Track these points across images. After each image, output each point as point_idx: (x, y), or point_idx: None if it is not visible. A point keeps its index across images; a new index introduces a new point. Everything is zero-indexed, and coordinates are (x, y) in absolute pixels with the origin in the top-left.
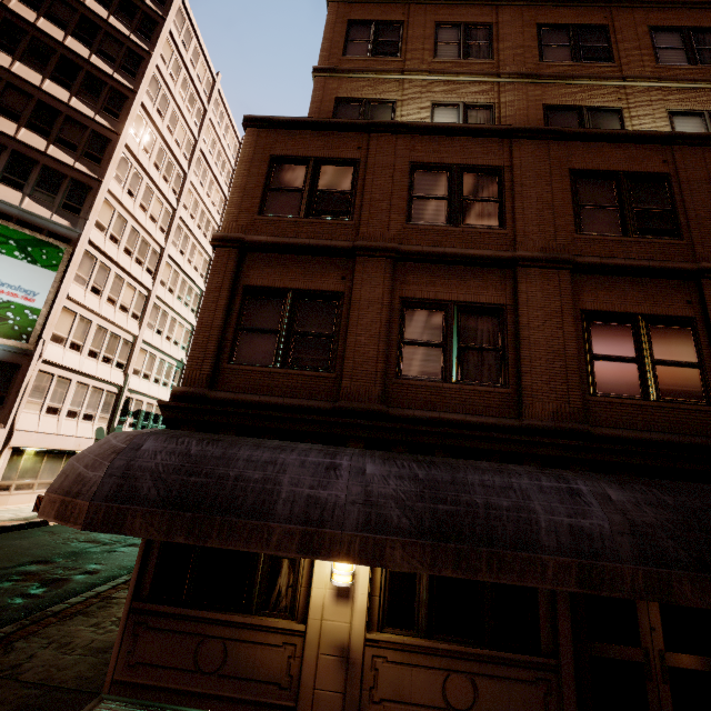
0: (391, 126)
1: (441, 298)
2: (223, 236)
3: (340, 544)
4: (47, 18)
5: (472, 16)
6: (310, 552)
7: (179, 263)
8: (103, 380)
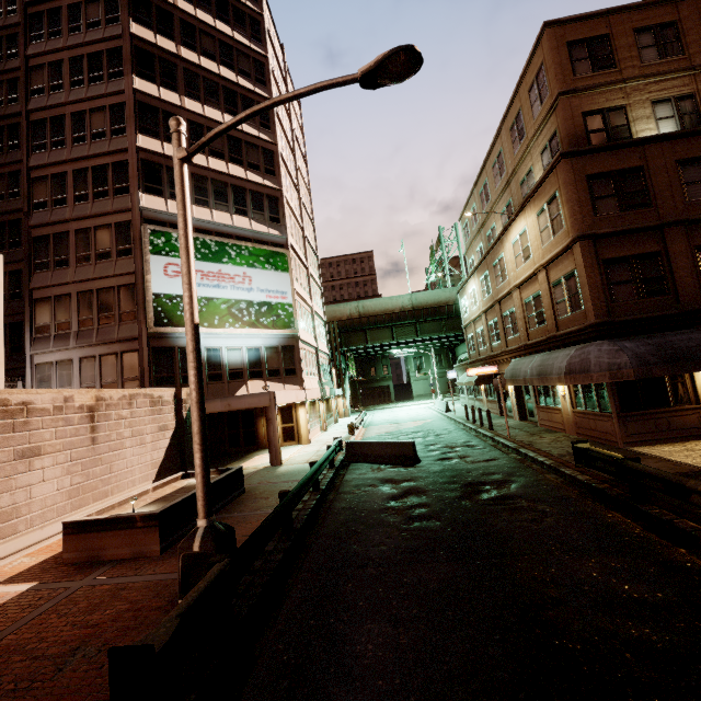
0: (657, 138)
1: None
2: (583, 234)
3: None
4: (203, 55)
5: (659, 17)
6: None
7: (309, 240)
8: (311, 346)
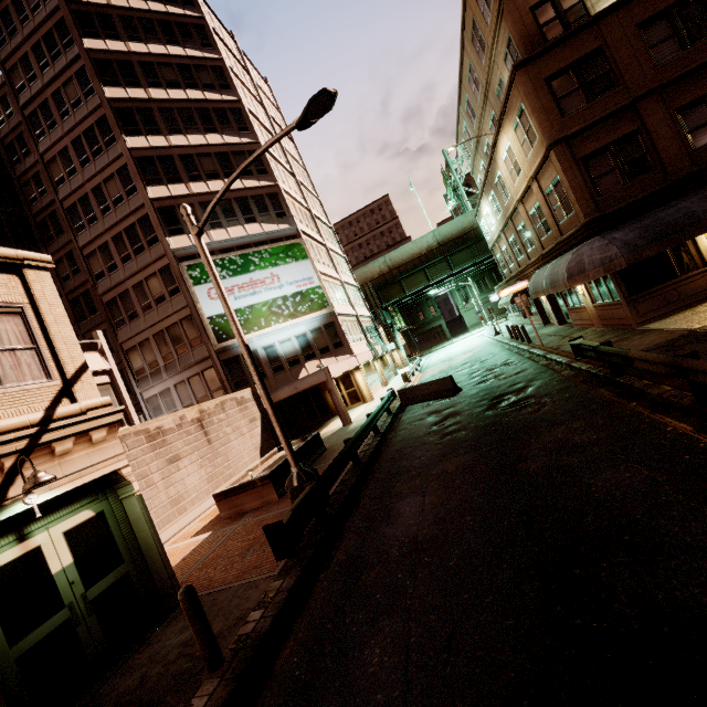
0: (610, 9)
1: (698, 96)
2: (554, 141)
3: None
4: (168, 87)
5: None
6: None
7: (318, 217)
8: (350, 315)
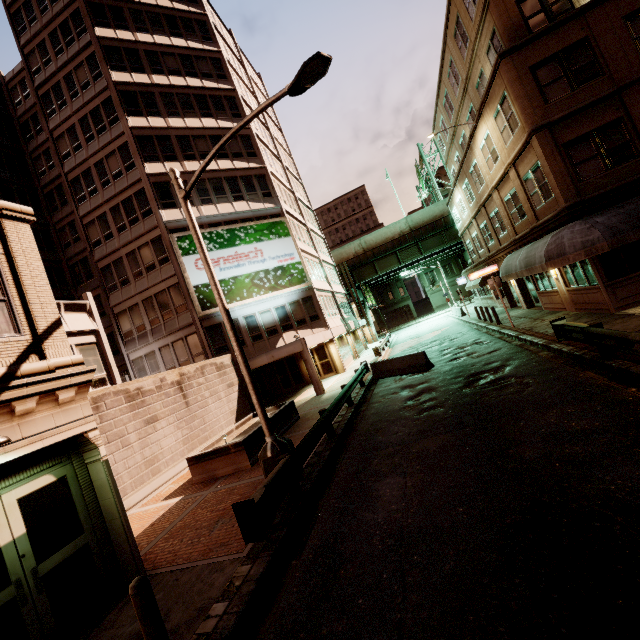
0: (598, 1)
1: None
2: (537, 126)
3: None
4: (170, 74)
5: None
6: None
7: (301, 200)
8: (327, 291)
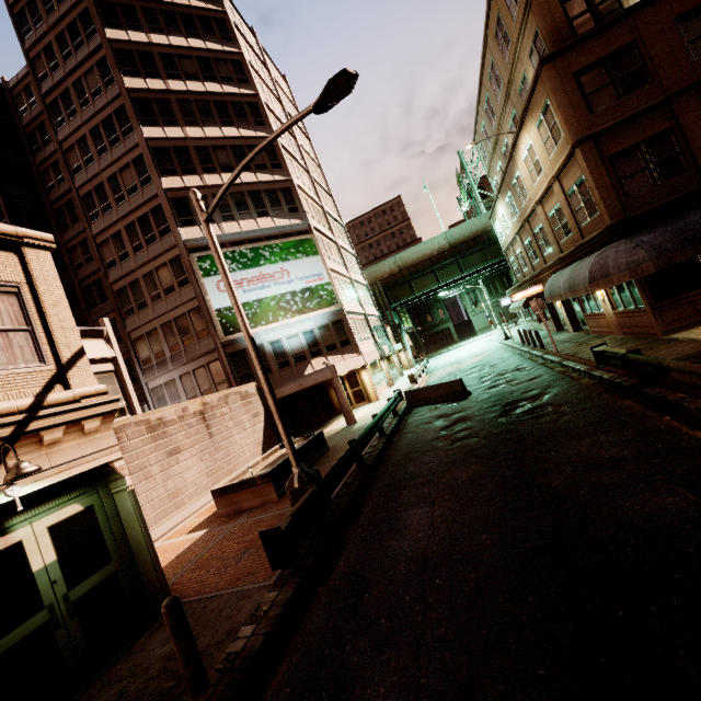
0: (647, 2)
1: None
2: (581, 138)
3: None
4: (187, 79)
5: None
6: None
7: (330, 214)
8: (359, 314)
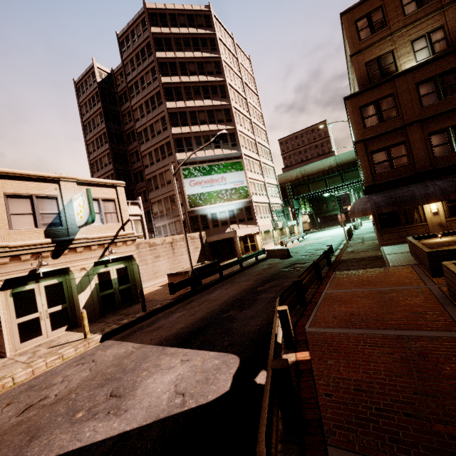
0: (402, 73)
1: (443, 127)
2: (357, 141)
3: (437, 199)
4: (190, 75)
5: None
6: (430, 203)
7: (260, 143)
8: (264, 203)
